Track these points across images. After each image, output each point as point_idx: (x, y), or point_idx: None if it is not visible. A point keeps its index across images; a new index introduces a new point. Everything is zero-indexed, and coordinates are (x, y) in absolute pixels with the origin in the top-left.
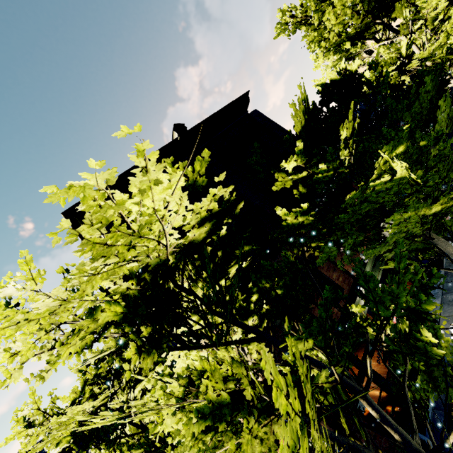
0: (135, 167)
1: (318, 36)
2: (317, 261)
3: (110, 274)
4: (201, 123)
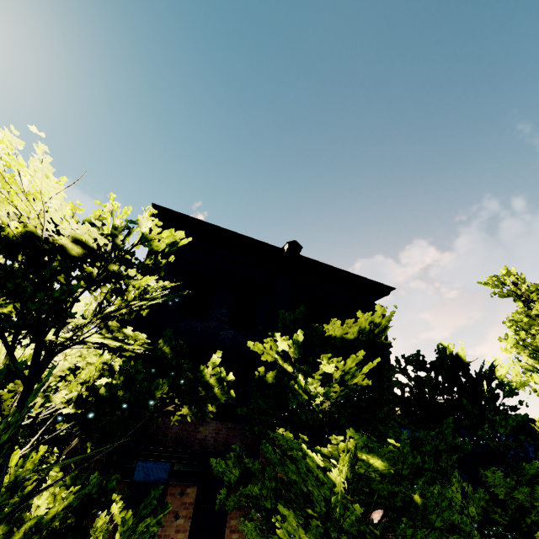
0: (230, 232)
1: (526, 323)
2: (212, 459)
3: (1, 200)
4: (318, 262)
